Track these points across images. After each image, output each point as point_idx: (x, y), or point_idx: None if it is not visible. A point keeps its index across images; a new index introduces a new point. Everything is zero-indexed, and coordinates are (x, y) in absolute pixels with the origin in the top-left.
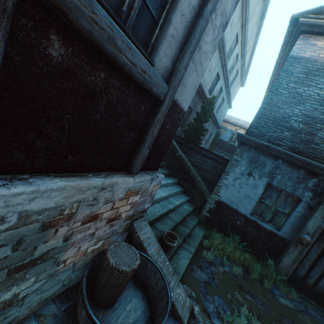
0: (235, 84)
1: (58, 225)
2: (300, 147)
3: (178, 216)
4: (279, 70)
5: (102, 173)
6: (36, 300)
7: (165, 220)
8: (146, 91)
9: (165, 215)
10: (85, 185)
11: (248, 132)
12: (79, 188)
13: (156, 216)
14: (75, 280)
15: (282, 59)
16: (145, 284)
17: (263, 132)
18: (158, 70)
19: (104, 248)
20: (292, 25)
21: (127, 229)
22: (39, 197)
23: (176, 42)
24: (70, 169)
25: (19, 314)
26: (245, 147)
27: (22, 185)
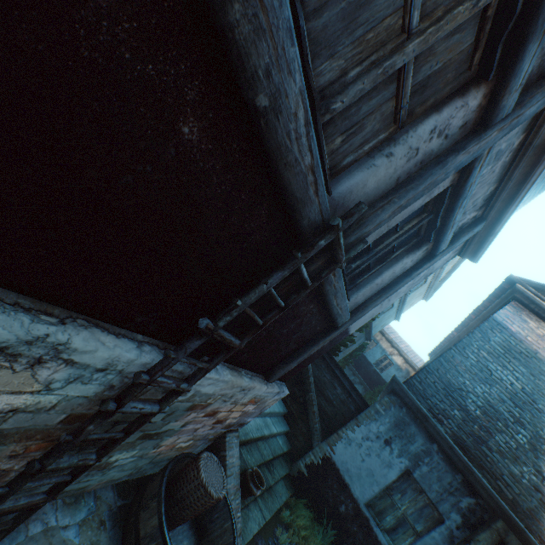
0: (416, 293)
1: (195, 409)
2: (467, 441)
3: (268, 452)
4: (478, 317)
5: (249, 372)
6: (110, 476)
7: (253, 449)
8: (331, 317)
9: (255, 441)
10: (238, 383)
11: (408, 382)
12: (234, 384)
13: (248, 437)
14: (139, 474)
15: (485, 308)
16: (204, 528)
17: (427, 393)
18: (350, 303)
19: (184, 450)
20: (507, 283)
21: (215, 438)
22: (213, 383)
23: (377, 287)
24: (237, 362)
25: (92, 483)
26: (397, 399)
27: (214, 371)
